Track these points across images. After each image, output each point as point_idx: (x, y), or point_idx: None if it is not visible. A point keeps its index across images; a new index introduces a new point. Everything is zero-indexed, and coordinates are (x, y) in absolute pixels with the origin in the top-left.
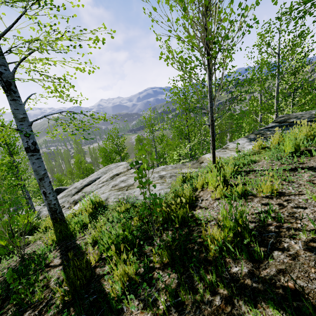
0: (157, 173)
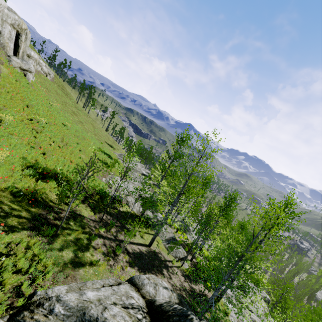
0: None
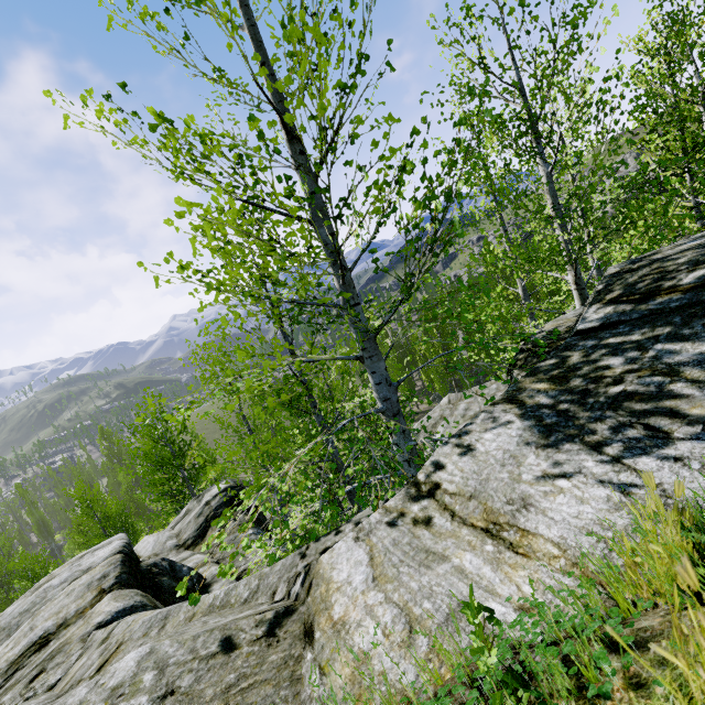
0: None
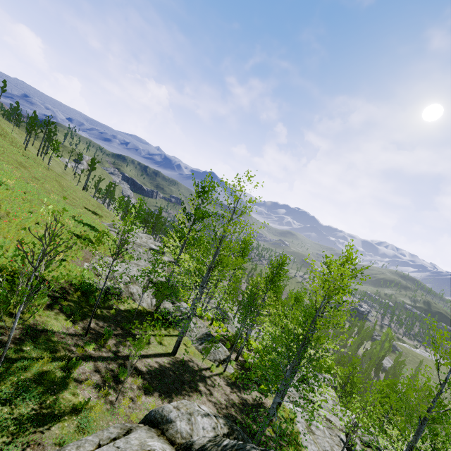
0: (330, 449)
